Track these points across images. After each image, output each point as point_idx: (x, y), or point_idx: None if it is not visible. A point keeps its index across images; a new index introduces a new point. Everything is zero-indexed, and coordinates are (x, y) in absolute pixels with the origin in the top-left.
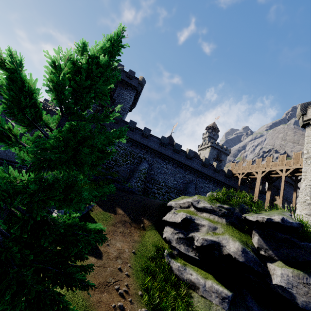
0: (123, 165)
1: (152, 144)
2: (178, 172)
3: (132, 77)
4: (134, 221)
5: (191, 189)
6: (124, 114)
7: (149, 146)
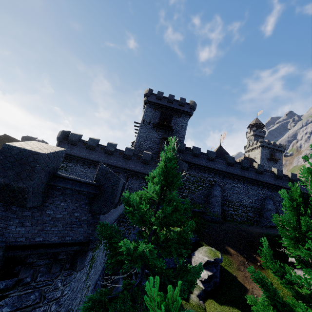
0: (196, 192)
1: (219, 165)
2: (251, 189)
3: (184, 104)
4: (249, 259)
5: (270, 206)
6: (183, 141)
7: (216, 168)
